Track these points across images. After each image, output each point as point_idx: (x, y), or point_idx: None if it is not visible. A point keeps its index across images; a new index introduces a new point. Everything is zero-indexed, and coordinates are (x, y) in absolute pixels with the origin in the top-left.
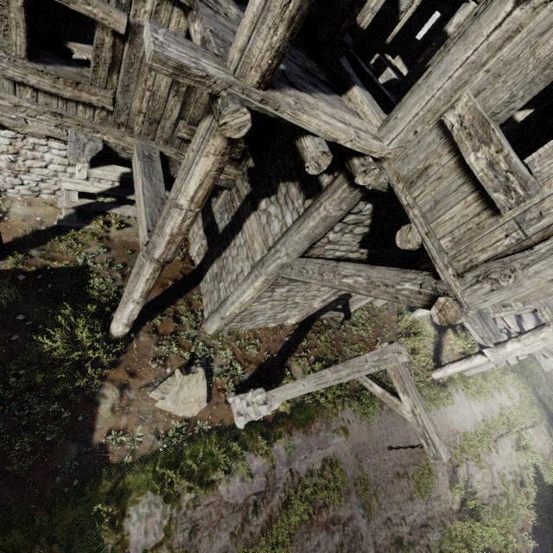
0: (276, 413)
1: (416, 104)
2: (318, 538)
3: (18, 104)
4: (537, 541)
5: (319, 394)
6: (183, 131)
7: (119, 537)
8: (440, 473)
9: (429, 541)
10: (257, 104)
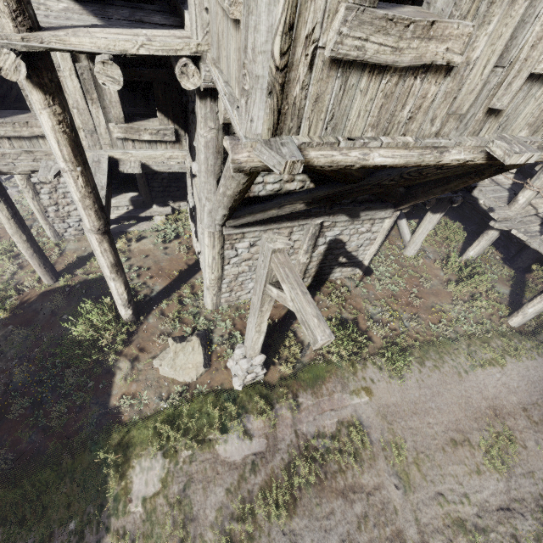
0: (280, 375)
1: None
2: (331, 505)
3: (4, 153)
4: None
5: (332, 354)
6: (116, 132)
7: (122, 481)
8: (530, 443)
9: (514, 529)
10: (21, 44)
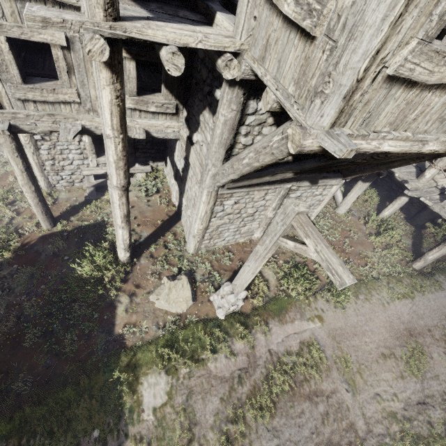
0: (252, 307)
1: None
2: (301, 407)
3: (28, 115)
4: None
5: (290, 290)
6: (128, 103)
7: (134, 395)
8: (434, 354)
9: (429, 417)
10: (108, 31)
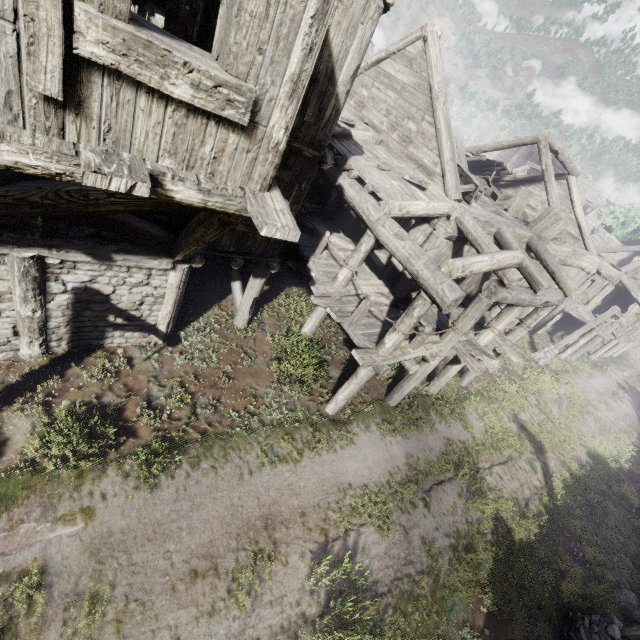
0: None
1: None
2: None
3: None
4: (492, 638)
5: (55, 458)
6: None
7: None
8: (294, 557)
9: None
10: None
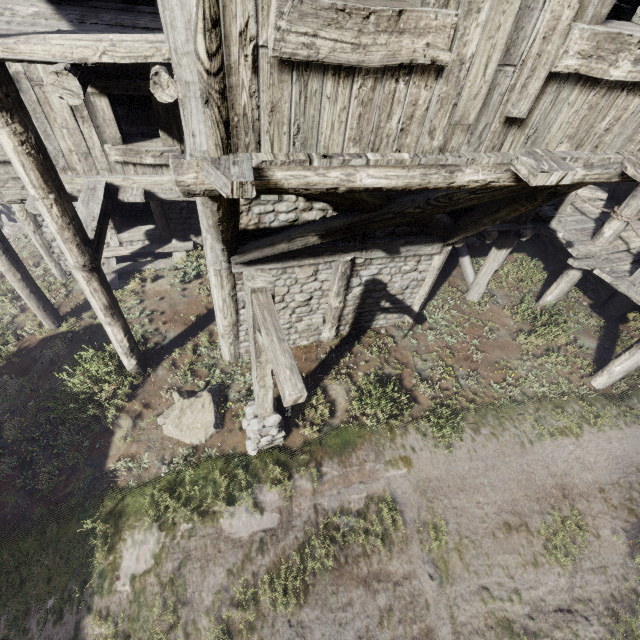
0: (303, 440)
1: None
2: (350, 595)
3: None
4: None
5: (368, 416)
6: (113, 154)
7: (110, 555)
8: (604, 531)
9: (574, 635)
10: None
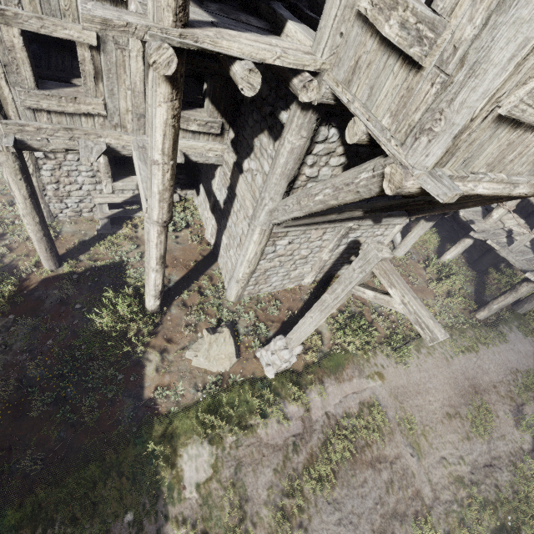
0: (304, 364)
1: (332, 6)
2: (364, 475)
3: (39, 128)
4: None
5: (347, 344)
6: None
7: (174, 470)
8: (500, 413)
9: (496, 480)
10: (178, 40)
